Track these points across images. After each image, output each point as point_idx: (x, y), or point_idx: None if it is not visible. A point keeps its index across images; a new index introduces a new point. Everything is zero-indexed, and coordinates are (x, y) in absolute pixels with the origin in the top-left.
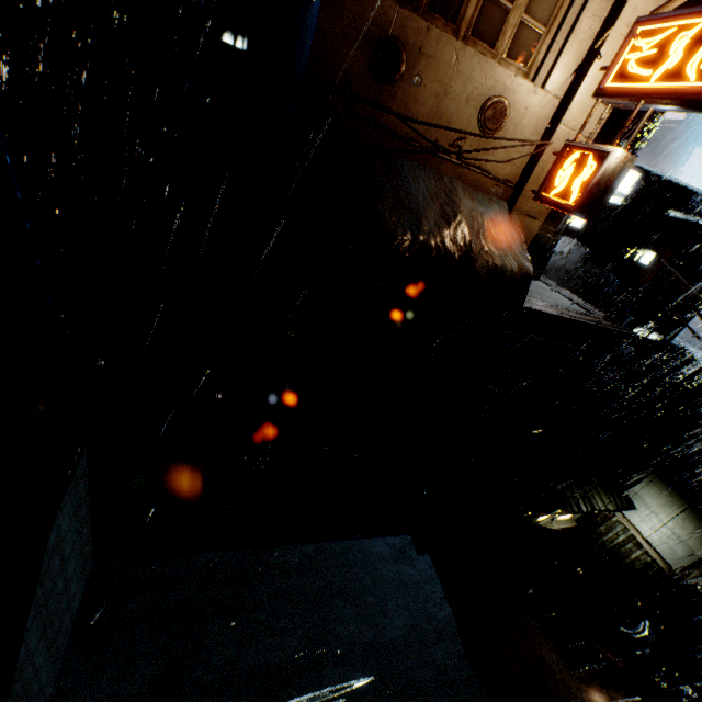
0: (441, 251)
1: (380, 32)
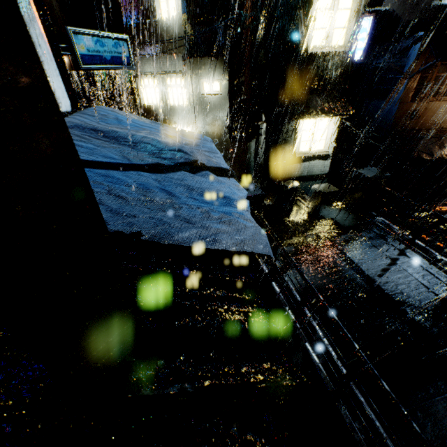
0: (442, 160)
1: (412, 110)
